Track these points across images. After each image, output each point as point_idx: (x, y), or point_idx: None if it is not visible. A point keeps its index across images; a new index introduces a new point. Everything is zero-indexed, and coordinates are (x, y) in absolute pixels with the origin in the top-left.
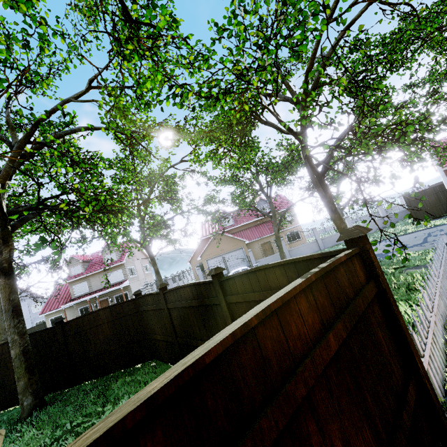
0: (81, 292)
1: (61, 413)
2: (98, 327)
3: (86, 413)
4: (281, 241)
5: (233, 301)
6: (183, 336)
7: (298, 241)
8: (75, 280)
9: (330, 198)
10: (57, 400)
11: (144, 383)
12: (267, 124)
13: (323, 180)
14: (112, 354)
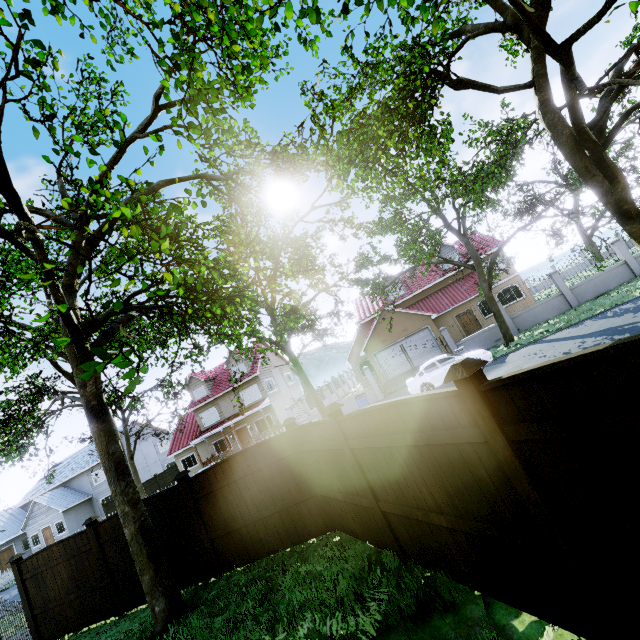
0: (211, 422)
1: (208, 637)
2: (240, 483)
3: (246, 639)
4: (497, 304)
5: (532, 436)
6: (390, 499)
7: (519, 301)
8: (201, 406)
9: (625, 192)
10: (201, 602)
11: (333, 583)
12: (462, 85)
13: (605, 157)
14: (267, 523)
